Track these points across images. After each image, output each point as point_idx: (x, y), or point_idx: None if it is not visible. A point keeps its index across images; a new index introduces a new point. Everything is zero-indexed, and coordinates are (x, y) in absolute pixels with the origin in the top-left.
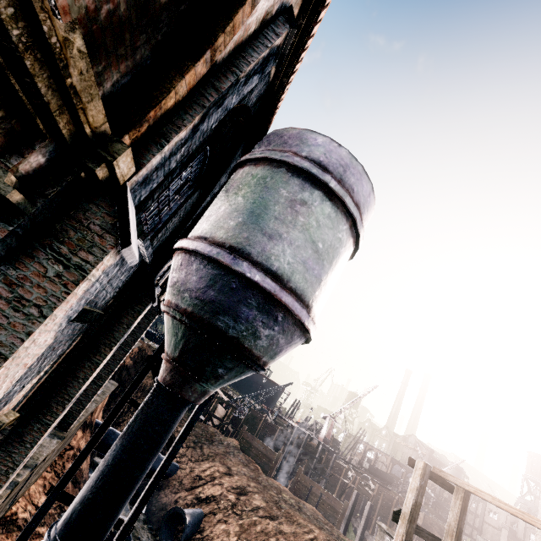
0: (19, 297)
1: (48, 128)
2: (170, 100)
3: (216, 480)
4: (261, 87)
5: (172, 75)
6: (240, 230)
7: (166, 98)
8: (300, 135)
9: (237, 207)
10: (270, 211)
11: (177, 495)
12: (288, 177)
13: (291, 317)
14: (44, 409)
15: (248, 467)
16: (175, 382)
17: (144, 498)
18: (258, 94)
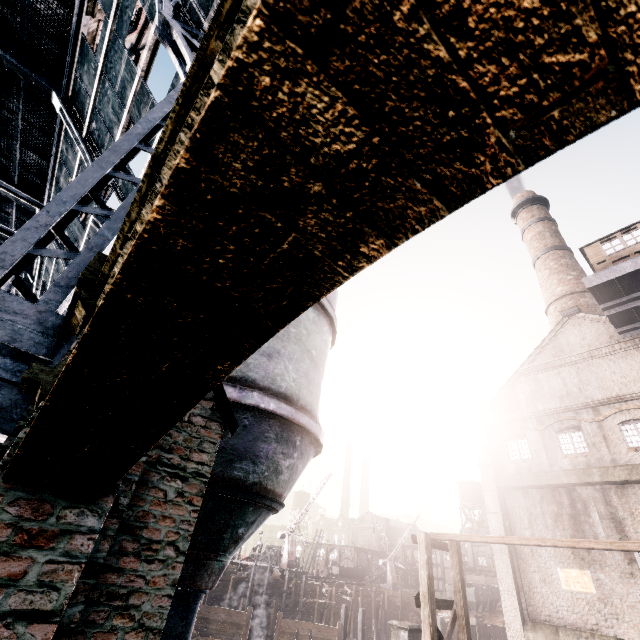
0: (147, 542)
1: None
2: None
3: None
4: None
5: None
6: None
7: None
8: None
9: None
10: None
11: None
12: None
13: (307, 437)
14: None
15: None
16: (184, 574)
17: None
18: None
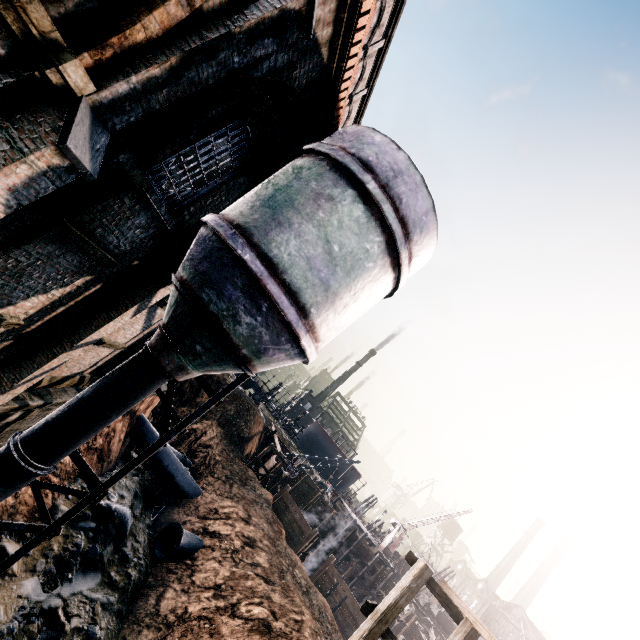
0: None
1: (2, 22)
2: (138, 33)
3: (230, 520)
4: (310, 68)
5: (142, 10)
6: (254, 211)
7: (131, 29)
8: (359, 132)
9: (264, 191)
10: (290, 199)
11: (188, 518)
12: (325, 171)
13: (277, 311)
14: (57, 340)
15: (272, 525)
16: (157, 346)
17: (124, 469)
18: (307, 75)
